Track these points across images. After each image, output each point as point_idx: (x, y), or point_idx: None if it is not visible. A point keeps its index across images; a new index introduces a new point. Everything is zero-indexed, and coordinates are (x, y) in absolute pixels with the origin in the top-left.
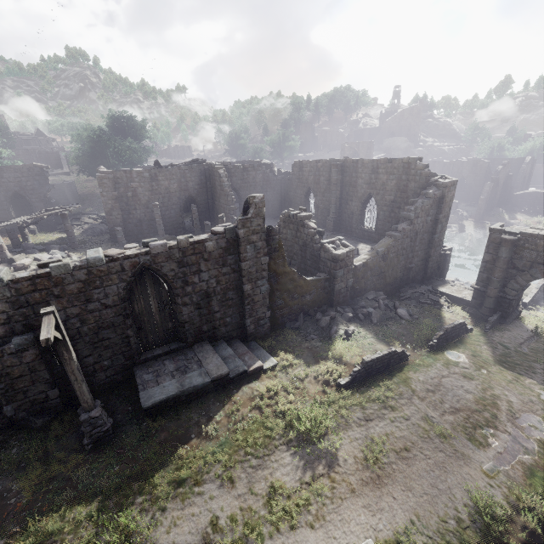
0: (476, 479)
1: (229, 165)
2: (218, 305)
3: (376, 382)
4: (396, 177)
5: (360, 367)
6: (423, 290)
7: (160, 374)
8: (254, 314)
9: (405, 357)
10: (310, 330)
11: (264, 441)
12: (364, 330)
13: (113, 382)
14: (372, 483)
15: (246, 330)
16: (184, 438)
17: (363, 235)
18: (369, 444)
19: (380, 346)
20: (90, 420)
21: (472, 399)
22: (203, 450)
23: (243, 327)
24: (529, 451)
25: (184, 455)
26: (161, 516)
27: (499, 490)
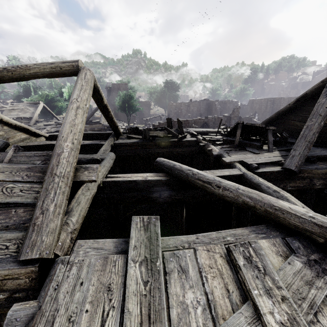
0: None
1: (219, 101)
2: None
3: None
4: None
5: None
6: None
7: None
8: None
9: None
10: None
11: None
12: None
13: None
14: None
15: None
16: None
17: None
18: None
19: None
20: None
21: None
22: None
23: None
24: None
25: None
26: None
27: None
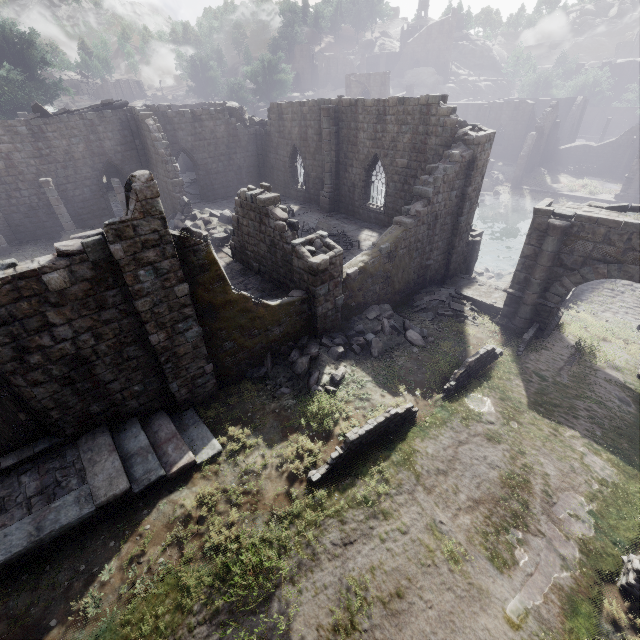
0: (497, 639)
1: (169, 110)
2: (112, 371)
3: (366, 467)
4: (410, 128)
5: (343, 449)
6: (444, 295)
7: (6, 506)
8: (183, 373)
9: (410, 415)
10: (281, 379)
11: (173, 621)
12: (359, 369)
13: None
14: None
15: (174, 397)
16: (35, 630)
17: (369, 216)
18: (343, 596)
19: (379, 396)
20: None
21: (497, 480)
22: None
23: (170, 392)
24: (571, 566)
25: None
26: None
27: None
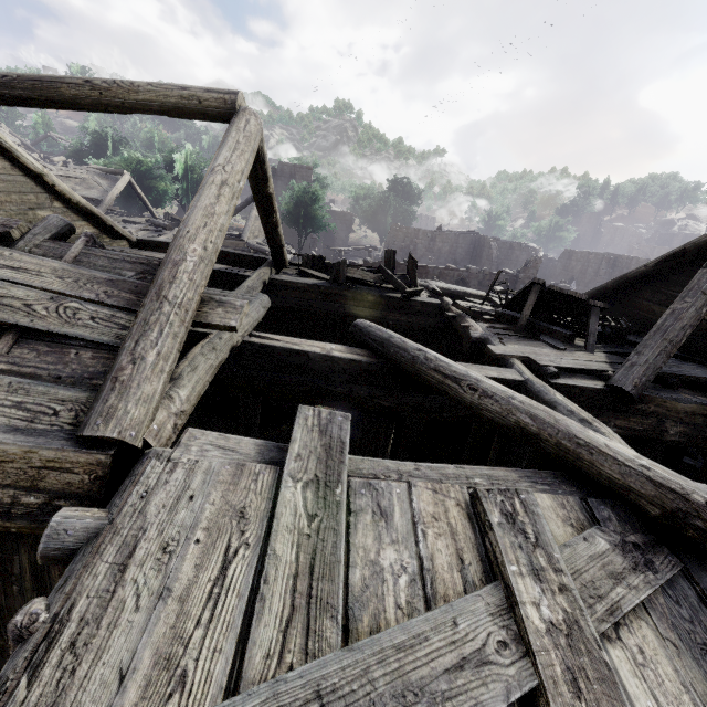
0: None
1: (499, 241)
2: None
3: None
4: None
5: None
6: None
7: None
8: None
9: None
10: None
11: None
12: None
13: None
14: None
15: None
16: None
17: None
18: None
19: None
20: None
21: None
22: None
23: None
24: None
25: None
26: None
27: None
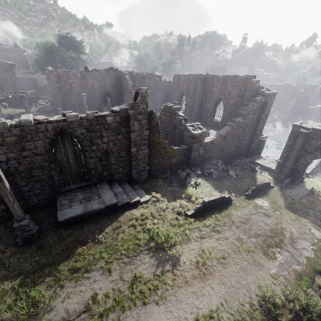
0: (265, 279)
1: (133, 73)
2: (114, 160)
3: (210, 215)
4: (238, 88)
5: (201, 205)
6: (246, 161)
7: (73, 200)
8: (138, 167)
9: (230, 200)
10: (173, 180)
11: (134, 247)
12: (207, 182)
13: (43, 204)
14: (199, 278)
15: (132, 177)
16: (83, 241)
17: (213, 124)
18: (200, 253)
19: (215, 193)
20: (21, 227)
21: (268, 229)
22: (94, 250)
23: (130, 175)
24: (300, 264)
25: (81, 252)
26: (60, 291)
27: (279, 287)
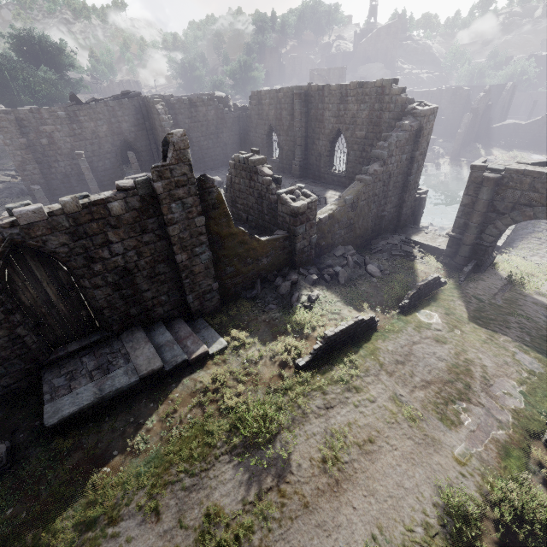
0: (447, 470)
1: (172, 99)
2: (147, 282)
3: (340, 358)
4: (368, 106)
5: (322, 343)
6: (396, 240)
7: (74, 376)
8: (197, 288)
9: (373, 323)
10: (269, 298)
11: (203, 452)
12: (330, 293)
13: (16, 391)
14: (330, 492)
15: (189, 307)
16: (103, 457)
17: (332, 180)
18: (328, 440)
19: (347, 311)
20: None
21: (444, 368)
22: (125, 473)
23: (186, 304)
24: (505, 426)
25: (99, 483)
26: None
27: (472, 481)
